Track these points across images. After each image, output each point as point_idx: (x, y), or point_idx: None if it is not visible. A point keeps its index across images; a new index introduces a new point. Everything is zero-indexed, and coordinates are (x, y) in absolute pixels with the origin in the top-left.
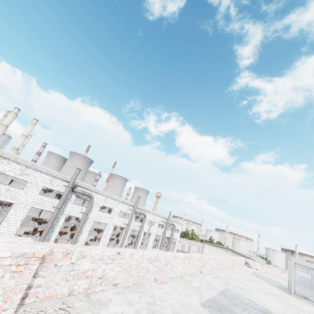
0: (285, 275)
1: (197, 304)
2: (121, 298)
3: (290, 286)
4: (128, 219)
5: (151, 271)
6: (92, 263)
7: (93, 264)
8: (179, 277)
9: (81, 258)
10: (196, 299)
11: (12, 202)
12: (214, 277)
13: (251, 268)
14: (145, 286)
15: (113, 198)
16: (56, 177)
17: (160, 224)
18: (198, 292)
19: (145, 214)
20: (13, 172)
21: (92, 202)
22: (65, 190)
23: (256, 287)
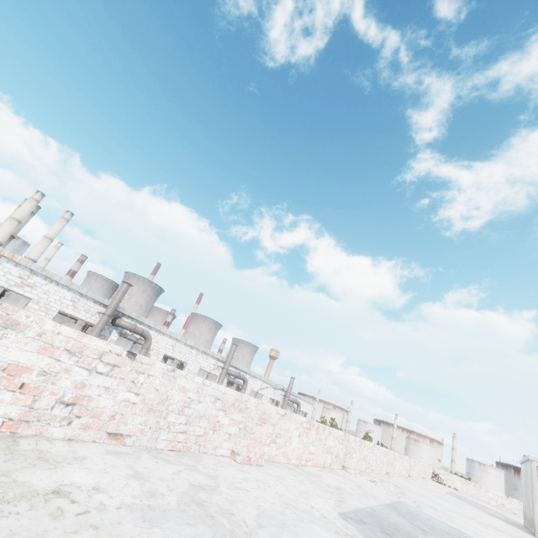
0: (514, 503)
1: (331, 513)
2: (120, 462)
3: (532, 518)
4: None
5: (225, 430)
6: (42, 354)
7: (47, 357)
8: (295, 466)
9: (2, 326)
10: (330, 504)
11: None
12: (372, 481)
13: (445, 485)
14: (204, 459)
15: (188, 345)
16: (85, 296)
17: (273, 402)
18: (335, 494)
19: (246, 378)
20: (6, 280)
21: (148, 346)
22: (100, 319)
23: (461, 512)
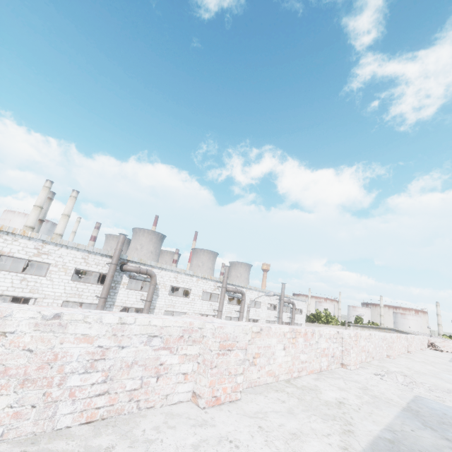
0: None
1: None
2: None
3: None
4: (217, 302)
5: (175, 371)
6: None
7: None
8: (285, 382)
9: None
10: (332, 449)
11: (32, 297)
12: (376, 374)
13: (443, 351)
14: (143, 422)
15: (188, 274)
16: (92, 253)
17: (272, 306)
18: (337, 420)
19: (243, 292)
20: (26, 253)
21: (154, 282)
22: (109, 269)
23: None
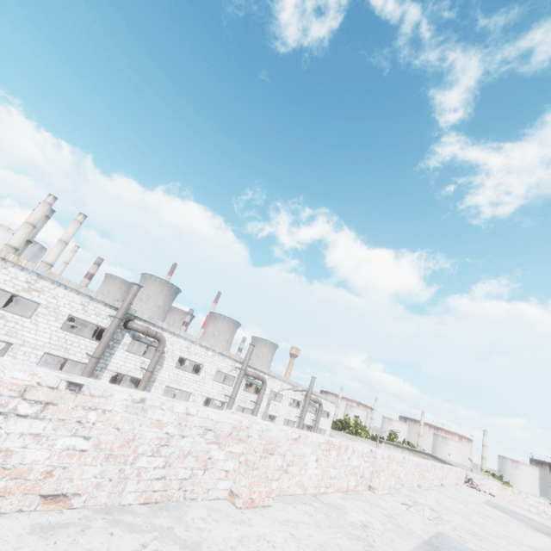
0: None
1: None
2: (46, 549)
3: None
4: (232, 386)
5: (220, 467)
6: None
7: None
8: (312, 496)
9: None
10: None
11: (8, 341)
12: (403, 504)
13: (480, 491)
14: (190, 511)
15: (204, 346)
16: (95, 300)
17: (294, 401)
18: (361, 540)
19: (265, 379)
20: (13, 286)
21: (162, 349)
22: (111, 323)
23: (506, 533)
